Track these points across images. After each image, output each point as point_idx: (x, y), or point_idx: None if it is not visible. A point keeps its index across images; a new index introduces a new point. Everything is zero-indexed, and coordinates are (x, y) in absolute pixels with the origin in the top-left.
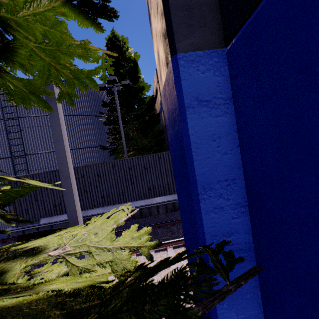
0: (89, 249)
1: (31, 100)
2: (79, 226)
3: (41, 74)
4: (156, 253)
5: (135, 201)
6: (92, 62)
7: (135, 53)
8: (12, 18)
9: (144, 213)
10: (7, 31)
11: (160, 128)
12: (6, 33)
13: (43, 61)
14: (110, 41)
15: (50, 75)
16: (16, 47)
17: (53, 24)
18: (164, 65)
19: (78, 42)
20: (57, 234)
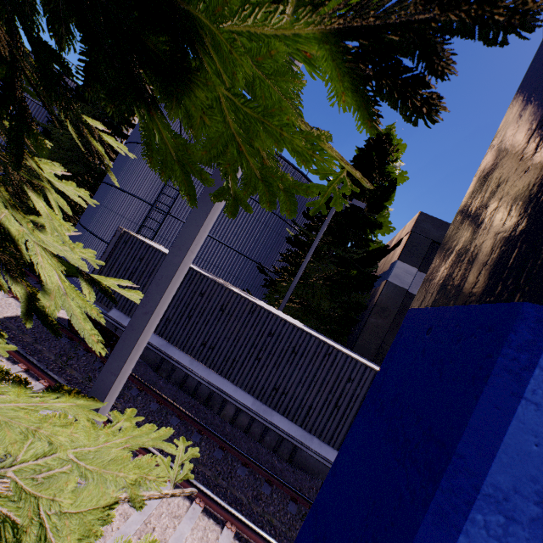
0: (25, 528)
1: (174, 172)
2: (102, 404)
3: (210, 144)
4: (202, 514)
5: (241, 389)
6: (314, 172)
7: (403, 172)
8: (210, 27)
9: (240, 419)
10: (195, 48)
11: (364, 298)
12: (192, 51)
13: (226, 126)
14: (378, 138)
15: (223, 154)
16: (196, 82)
17: (276, 70)
18: (474, 278)
19: (306, 127)
20: (51, 400)
